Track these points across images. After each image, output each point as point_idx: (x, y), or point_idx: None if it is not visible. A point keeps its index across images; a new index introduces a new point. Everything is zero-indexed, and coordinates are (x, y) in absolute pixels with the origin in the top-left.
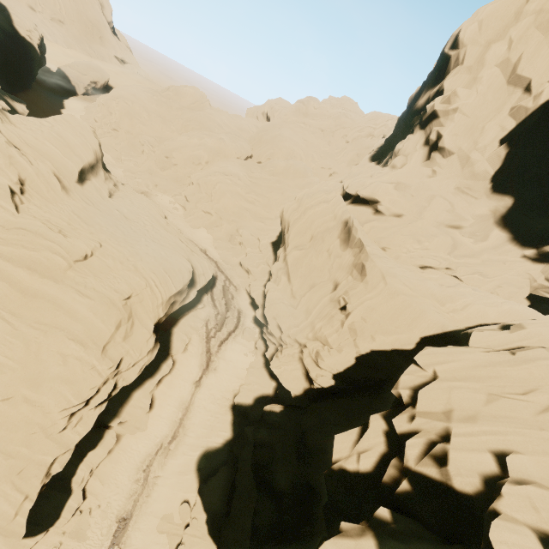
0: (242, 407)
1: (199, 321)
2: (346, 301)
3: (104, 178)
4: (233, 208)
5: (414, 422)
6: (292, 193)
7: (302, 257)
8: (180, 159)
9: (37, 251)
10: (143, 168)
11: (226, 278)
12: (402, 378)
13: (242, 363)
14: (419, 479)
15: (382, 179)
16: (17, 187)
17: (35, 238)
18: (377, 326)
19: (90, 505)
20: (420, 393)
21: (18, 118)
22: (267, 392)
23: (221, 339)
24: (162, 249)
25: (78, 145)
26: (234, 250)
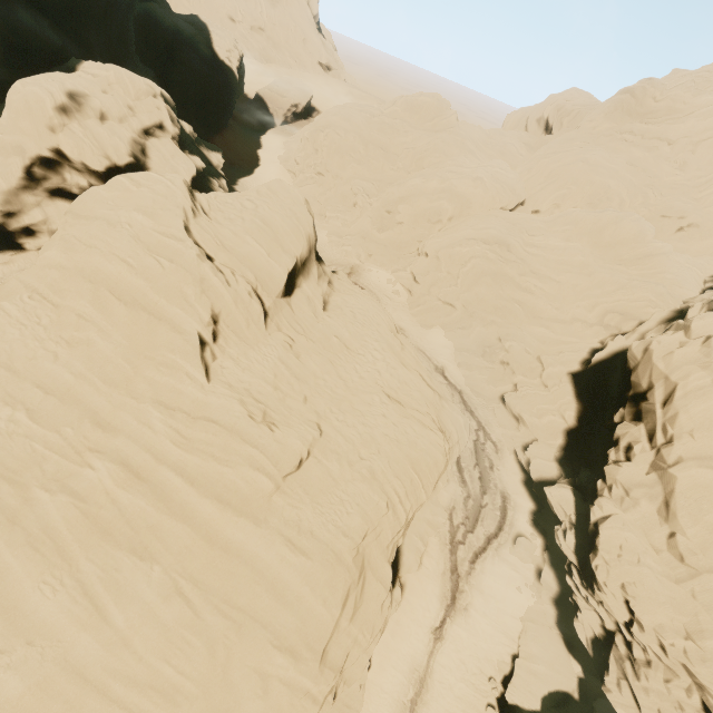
0: (520, 712)
1: (440, 512)
2: None
3: (317, 277)
4: (495, 300)
5: None
6: (610, 275)
7: None
8: (409, 214)
9: (232, 467)
10: (354, 229)
11: (478, 425)
12: None
13: (512, 605)
14: None
15: None
16: (209, 331)
17: (230, 440)
18: None
19: None
20: None
21: (214, 202)
22: (563, 684)
23: (475, 548)
24: (406, 417)
25: (288, 232)
26: (491, 371)
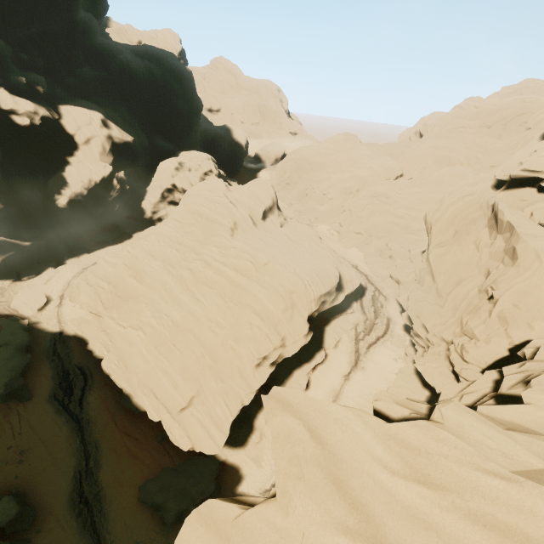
0: None
1: (348, 323)
2: (494, 289)
3: (277, 215)
4: (382, 224)
5: (523, 366)
6: None
7: (445, 254)
8: (334, 193)
9: (239, 260)
10: (307, 207)
11: (375, 289)
12: (532, 341)
13: (390, 367)
14: (506, 399)
15: (542, 154)
16: (231, 225)
17: (239, 252)
18: (535, 312)
19: (265, 445)
20: (543, 346)
21: (233, 187)
22: (418, 399)
23: (369, 342)
24: (315, 259)
25: (262, 196)
26: (384, 263)
